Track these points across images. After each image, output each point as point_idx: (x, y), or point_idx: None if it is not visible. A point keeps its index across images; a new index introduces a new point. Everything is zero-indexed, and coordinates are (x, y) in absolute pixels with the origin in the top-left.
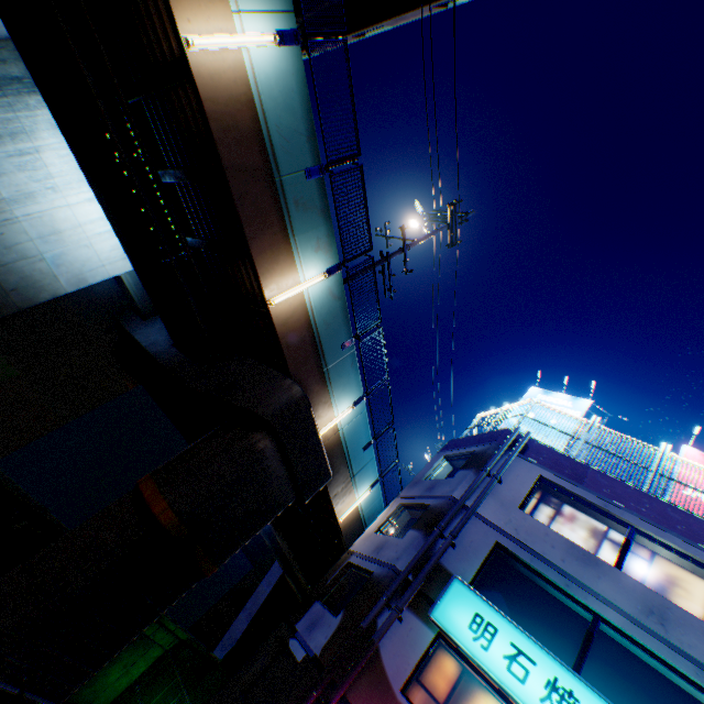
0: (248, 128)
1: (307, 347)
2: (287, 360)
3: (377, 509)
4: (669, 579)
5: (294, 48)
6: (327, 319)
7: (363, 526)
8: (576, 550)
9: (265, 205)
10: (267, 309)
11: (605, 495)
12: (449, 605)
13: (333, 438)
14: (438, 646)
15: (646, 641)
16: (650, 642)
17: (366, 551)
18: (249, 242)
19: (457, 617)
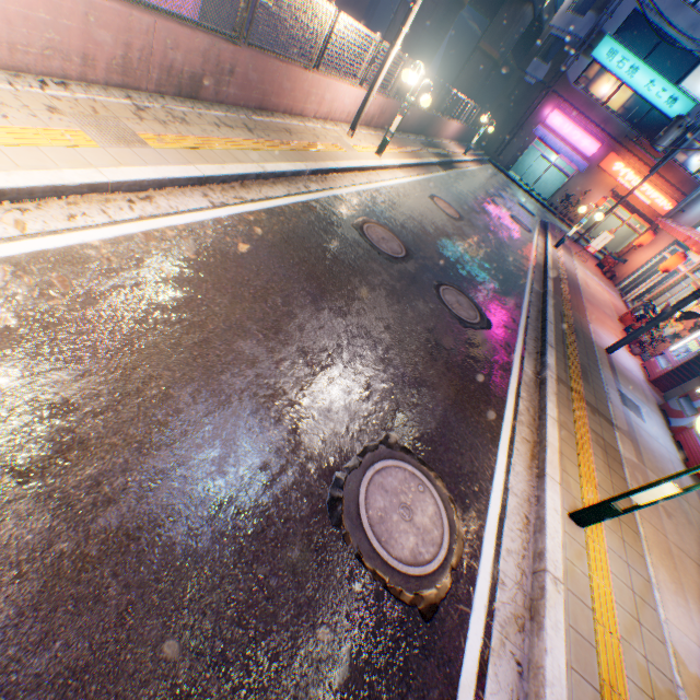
0: None
1: None
2: None
3: None
4: None
5: None
6: None
7: None
8: (675, 4)
9: None
10: None
11: None
12: (599, 50)
13: None
14: (590, 65)
15: (679, 42)
16: (681, 42)
17: (561, 28)
18: None
19: (601, 54)
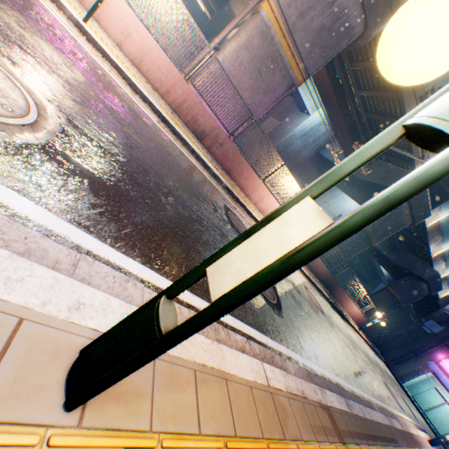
0: (435, 229)
1: (439, 260)
2: (432, 264)
3: None
4: None
5: None
6: (448, 252)
7: (447, 298)
8: None
9: (436, 239)
10: (429, 255)
11: None
12: None
13: (442, 277)
14: None
15: None
16: None
17: None
18: (429, 247)
19: None
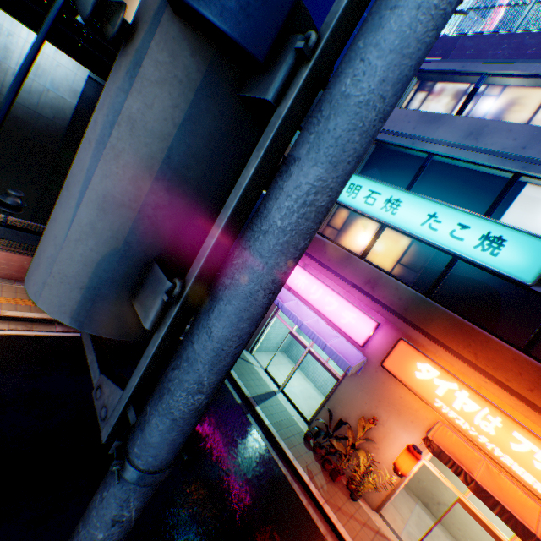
0: None
1: None
2: None
3: None
4: (507, 105)
5: None
6: None
7: None
8: (426, 117)
9: None
10: None
11: (466, 58)
12: None
13: None
14: (336, 209)
15: (458, 156)
16: (461, 155)
17: None
18: None
19: None
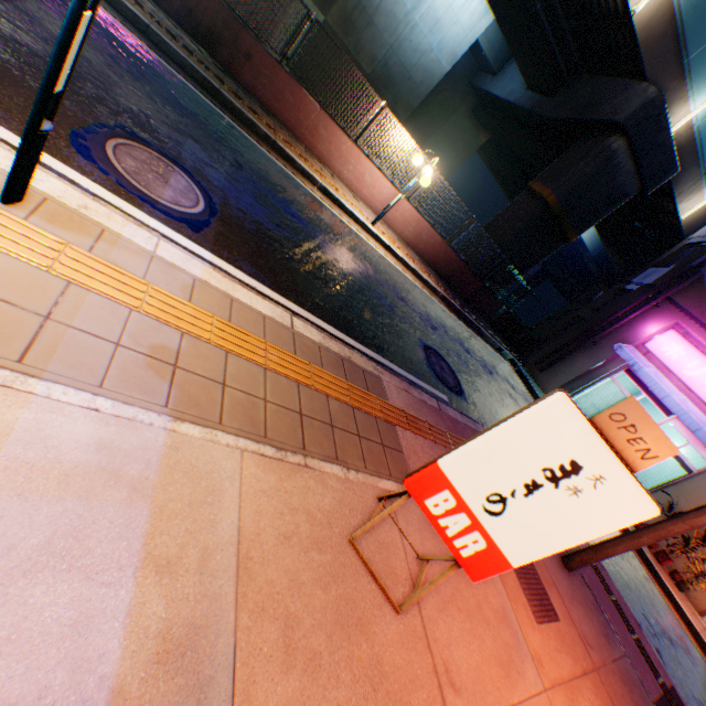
0: None
1: (665, 44)
2: (642, 65)
3: None
4: None
5: None
6: (694, 3)
7: None
8: None
9: None
10: (628, 21)
11: None
12: None
13: (684, 136)
14: None
15: None
16: None
17: (705, 234)
18: None
19: None
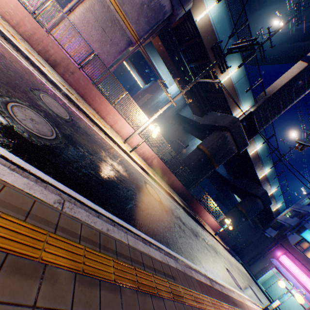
0: (256, 157)
1: (265, 181)
2: (261, 184)
3: (283, 208)
4: None
5: (264, 142)
6: (269, 175)
7: (278, 211)
8: None
9: (258, 164)
10: (257, 178)
11: None
12: (305, 233)
13: (270, 195)
14: (302, 240)
15: None
16: None
17: (281, 219)
18: (255, 171)
19: (307, 236)
